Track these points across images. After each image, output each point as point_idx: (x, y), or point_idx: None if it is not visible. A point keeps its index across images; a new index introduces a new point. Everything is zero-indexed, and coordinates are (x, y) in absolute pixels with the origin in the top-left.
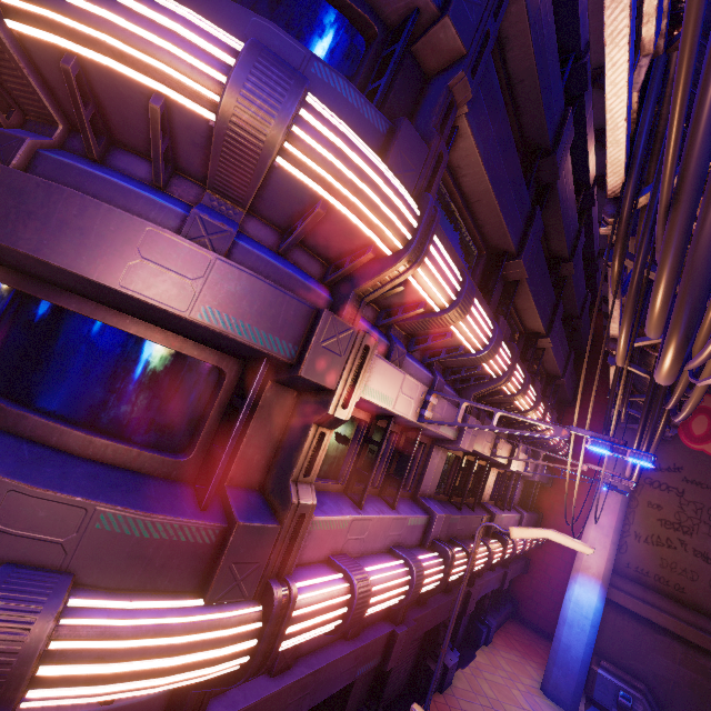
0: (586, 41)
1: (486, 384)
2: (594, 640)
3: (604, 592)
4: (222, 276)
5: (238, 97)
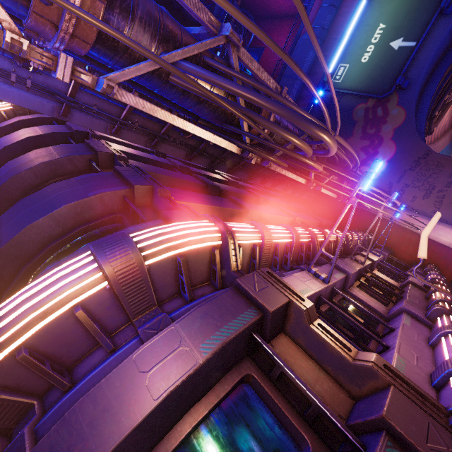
0: (172, 163)
1: (314, 246)
2: None
3: None
4: (187, 326)
5: (108, 261)
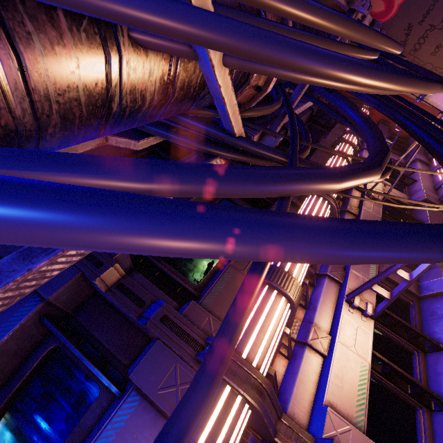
0: None
1: None
2: None
3: None
4: None
5: None
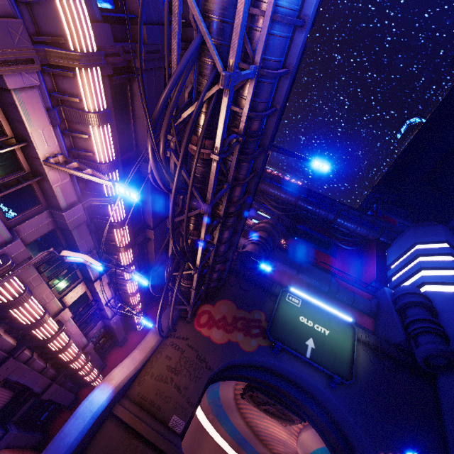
0: None
1: (100, 197)
2: (88, 429)
3: (113, 395)
4: None
5: None
